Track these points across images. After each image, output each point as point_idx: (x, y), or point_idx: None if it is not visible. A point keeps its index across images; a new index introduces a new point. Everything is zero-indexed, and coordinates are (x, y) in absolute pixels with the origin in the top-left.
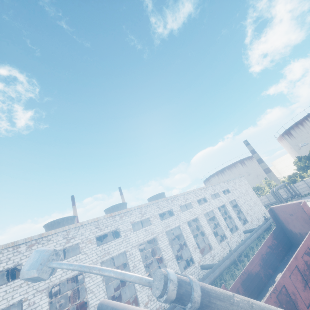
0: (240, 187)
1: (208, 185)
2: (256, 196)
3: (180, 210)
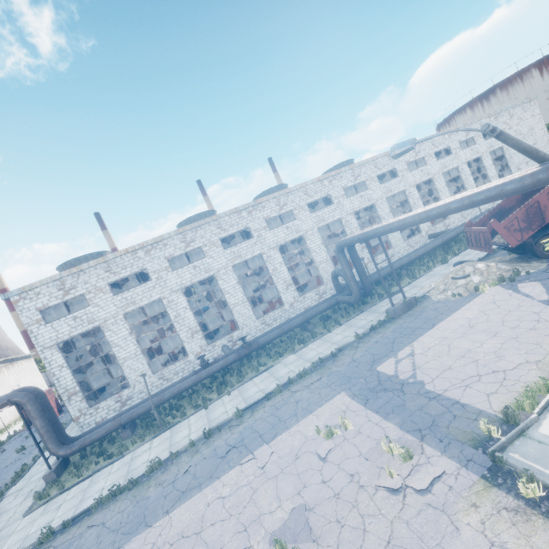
0: (520, 124)
1: (458, 126)
2: (548, 139)
3: (407, 169)
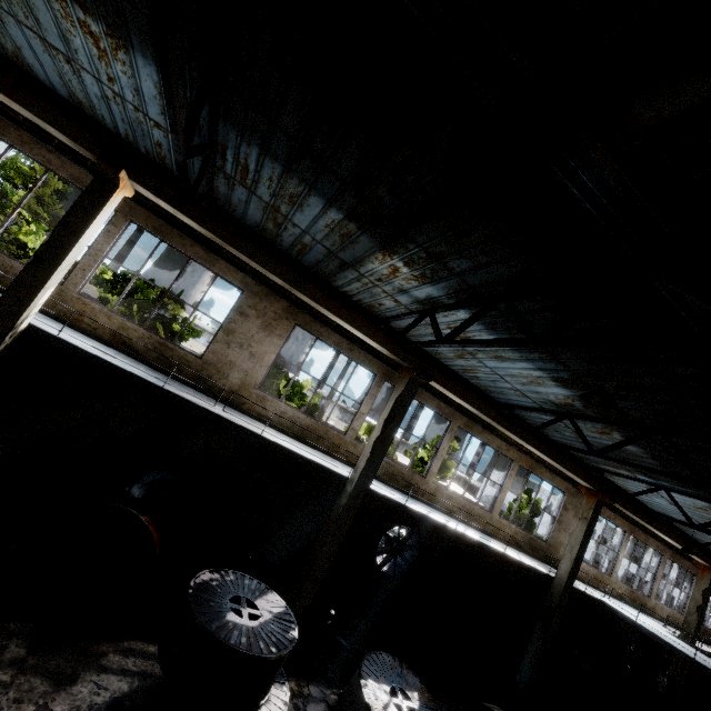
0: None
1: None
2: None
3: None
